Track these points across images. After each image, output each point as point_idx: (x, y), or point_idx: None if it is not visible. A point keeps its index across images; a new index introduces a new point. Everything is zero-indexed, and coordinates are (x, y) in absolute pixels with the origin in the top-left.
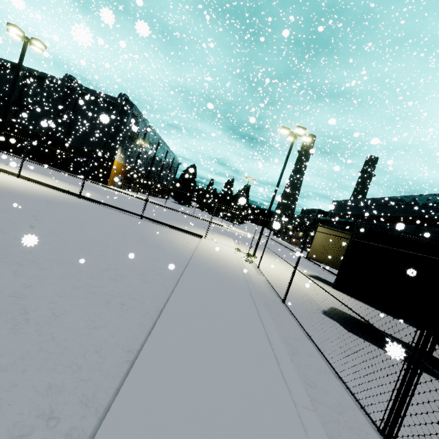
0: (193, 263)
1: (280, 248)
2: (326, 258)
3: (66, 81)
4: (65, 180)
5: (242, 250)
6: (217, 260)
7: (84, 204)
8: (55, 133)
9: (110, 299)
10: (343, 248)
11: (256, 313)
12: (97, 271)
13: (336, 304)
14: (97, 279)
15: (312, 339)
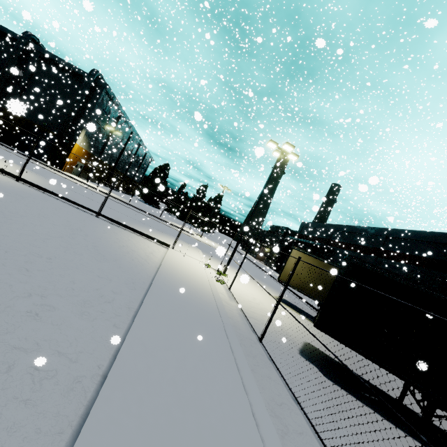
0: (157, 285)
1: (248, 264)
2: (297, 283)
3: (26, 39)
4: (5, 155)
5: (211, 265)
6: (186, 280)
7: (22, 190)
8: (2, 98)
9: (16, 359)
10: (315, 275)
11: (235, 365)
12: (8, 301)
13: (308, 337)
14: (3, 316)
15: (299, 403)
